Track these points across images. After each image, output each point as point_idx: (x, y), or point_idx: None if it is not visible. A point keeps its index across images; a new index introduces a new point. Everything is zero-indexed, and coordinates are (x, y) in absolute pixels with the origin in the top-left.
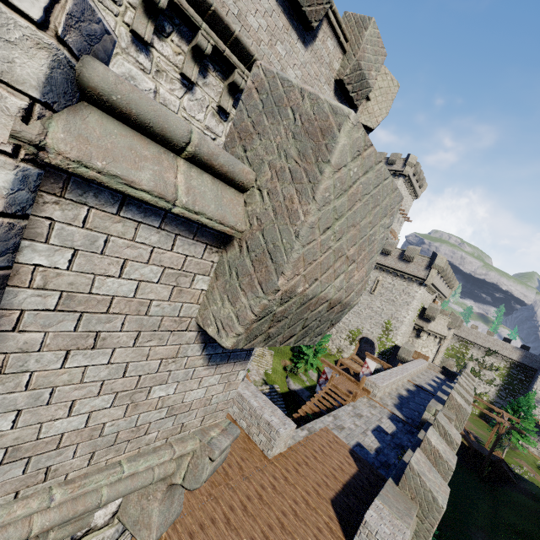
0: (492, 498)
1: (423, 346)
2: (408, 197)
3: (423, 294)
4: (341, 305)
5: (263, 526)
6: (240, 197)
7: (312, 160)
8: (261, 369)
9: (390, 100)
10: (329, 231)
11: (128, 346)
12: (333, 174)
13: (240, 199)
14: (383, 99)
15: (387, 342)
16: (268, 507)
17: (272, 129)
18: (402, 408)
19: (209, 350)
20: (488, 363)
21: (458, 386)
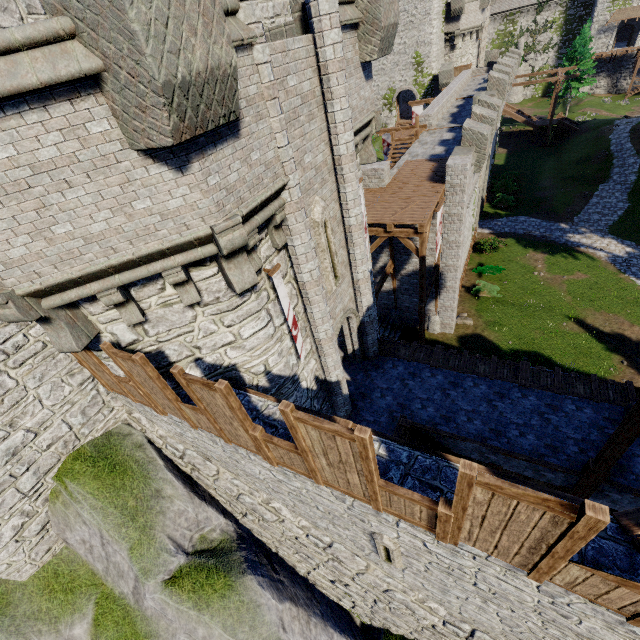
0: (557, 155)
1: (461, 56)
2: None
3: None
4: (395, 25)
5: (401, 201)
6: (354, 6)
7: None
8: None
9: None
10: None
11: (354, 76)
12: None
13: (355, 7)
14: None
15: (425, 80)
16: (398, 197)
17: None
18: (456, 121)
19: (364, 75)
20: (541, 24)
21: (496, 66)
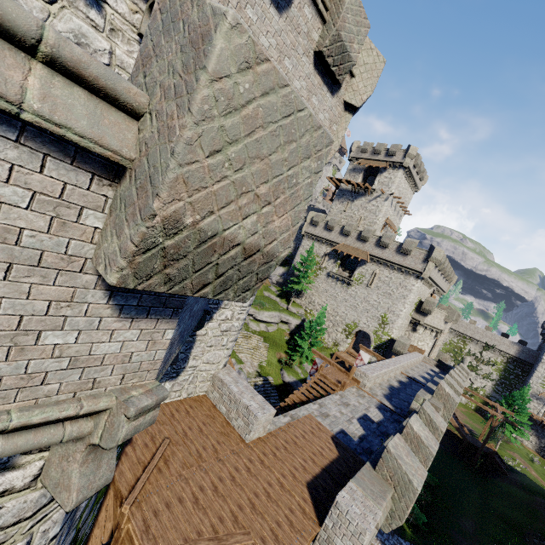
0: (483, 488)
1: (419, 340)
2: (408, 189)
3: (420, 288)
4: (263, 255)
5: (233, 506)
6: (132, 123)
7: (192, 70)
8: (255, 362)
9: (375, 77)
10: (220, 156)
11: None
12: (211, 82)
13: (132, 126)
14: (368, 76)
15: (383, 336)
16: (240, 488)
17: (167, 47)
18: (391, 399)
19: (119, 300)
20: (485, 358)
21: (449, 377)
